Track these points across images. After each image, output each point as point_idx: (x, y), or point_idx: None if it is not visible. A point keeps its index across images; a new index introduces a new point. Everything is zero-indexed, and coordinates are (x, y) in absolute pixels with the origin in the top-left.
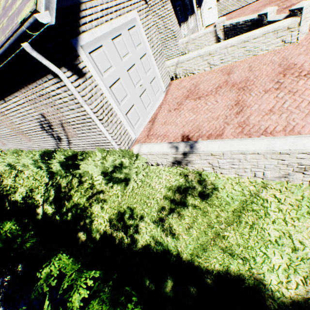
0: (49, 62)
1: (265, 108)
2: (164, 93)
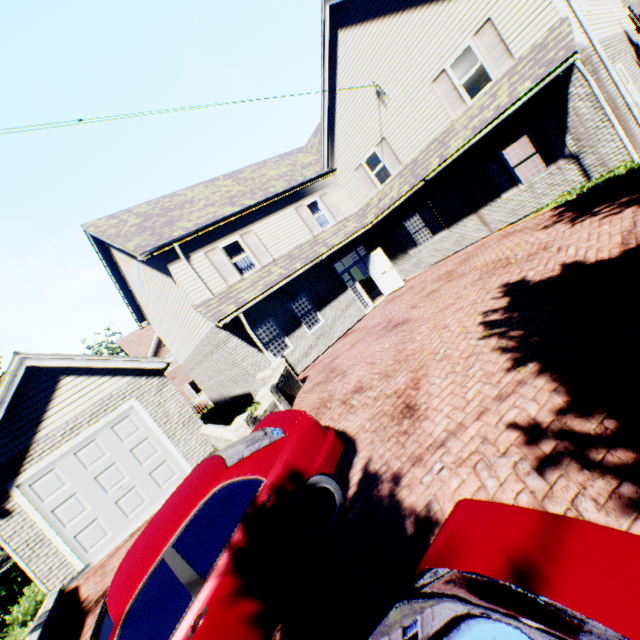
0: None
1: None
2: None
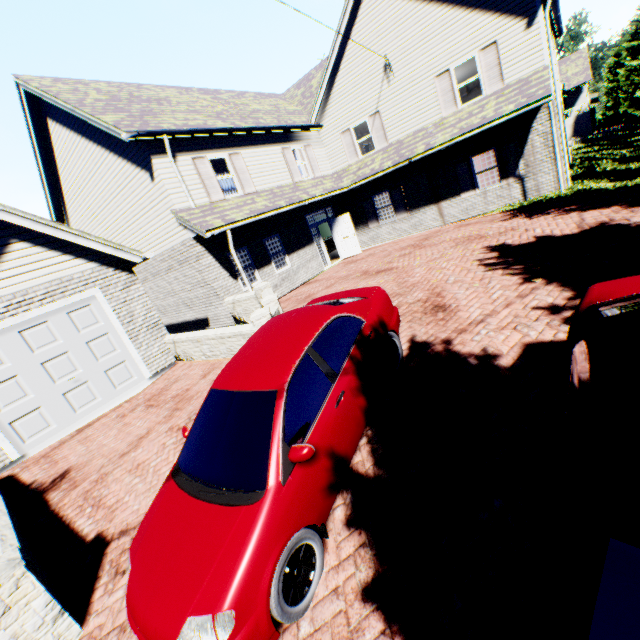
0: None
1: (140, 459)
2: (152, 380)
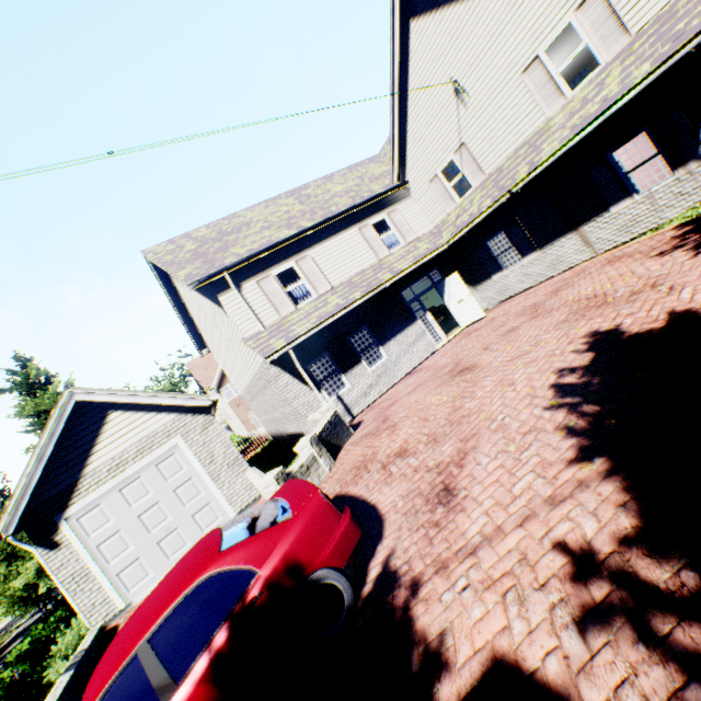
0: (26, 544)
1: None
2: None
